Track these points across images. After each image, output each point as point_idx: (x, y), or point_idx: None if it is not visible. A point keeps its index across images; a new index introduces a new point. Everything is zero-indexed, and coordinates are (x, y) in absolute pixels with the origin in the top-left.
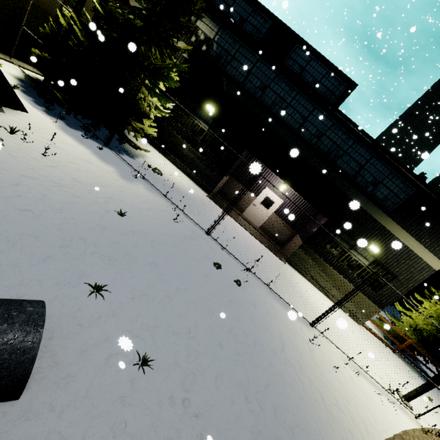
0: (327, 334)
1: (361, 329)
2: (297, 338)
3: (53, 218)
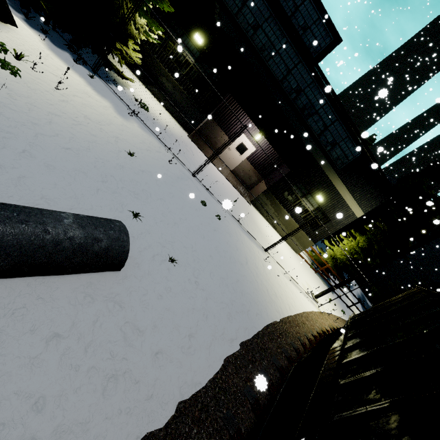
0: (275, 257)
1: (298, 257)
2: (256, 258)
3: (88, 156)
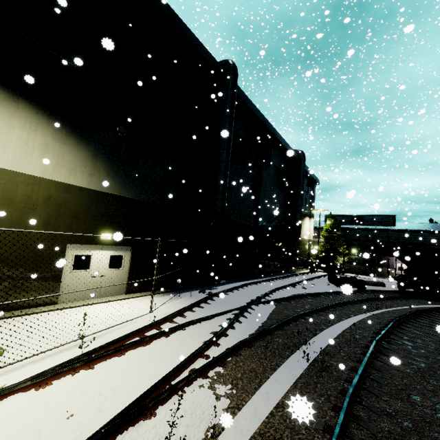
0: None
1: None
2: None
3: None
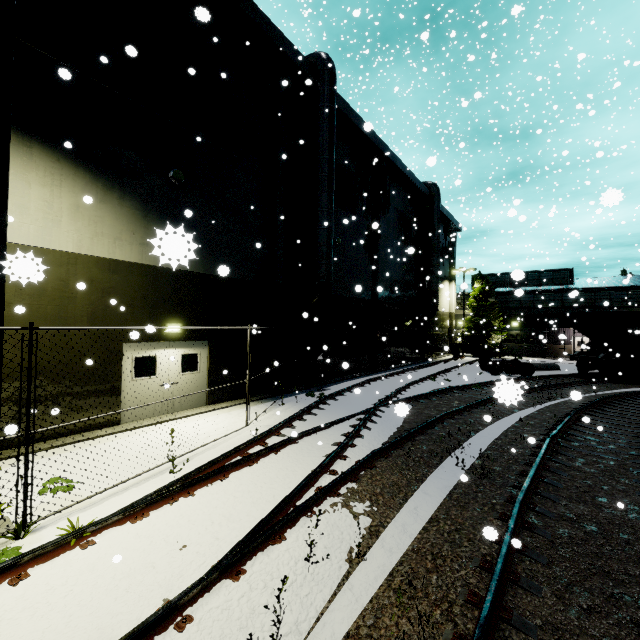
0: None
1: None
2: None
3: None
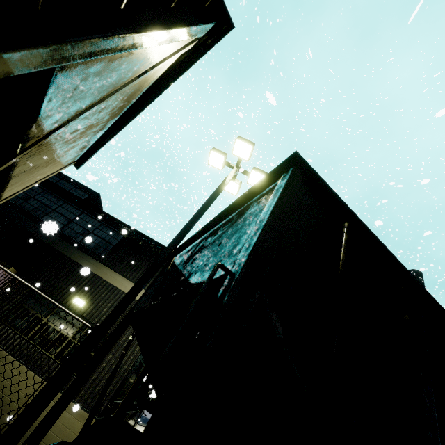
0: None
1: None
2: None
3: None
